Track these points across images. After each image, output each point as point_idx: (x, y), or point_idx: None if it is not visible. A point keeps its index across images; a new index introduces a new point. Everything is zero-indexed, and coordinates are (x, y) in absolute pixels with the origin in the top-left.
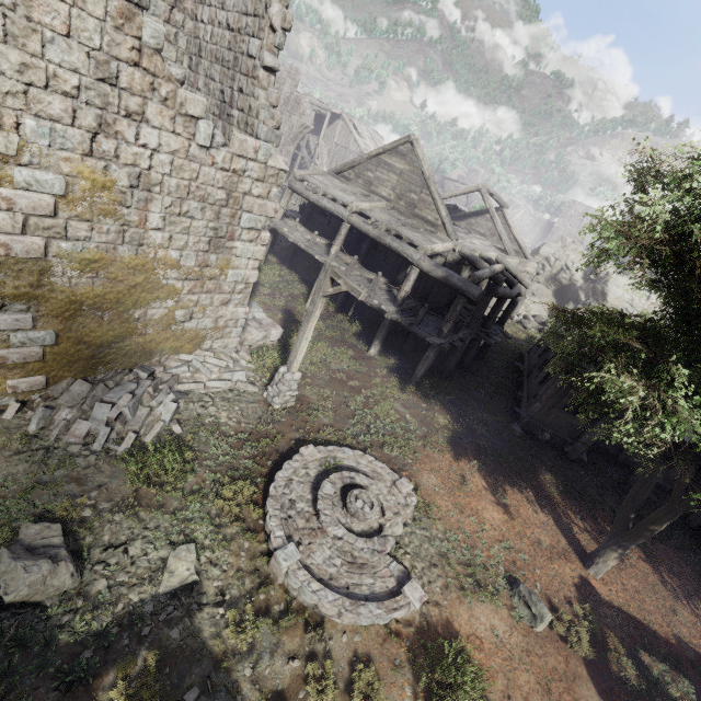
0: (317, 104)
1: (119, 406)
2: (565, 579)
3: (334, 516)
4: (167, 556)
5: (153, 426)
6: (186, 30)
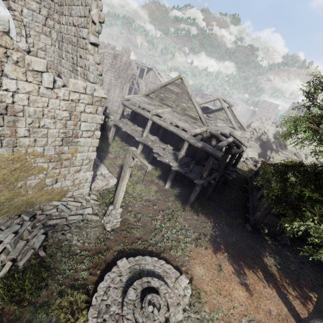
0: (140, 64)
1: (4, 243)
2: None
3: (133, 319)
4: None
5: (27, 253)
6: (56, 29)
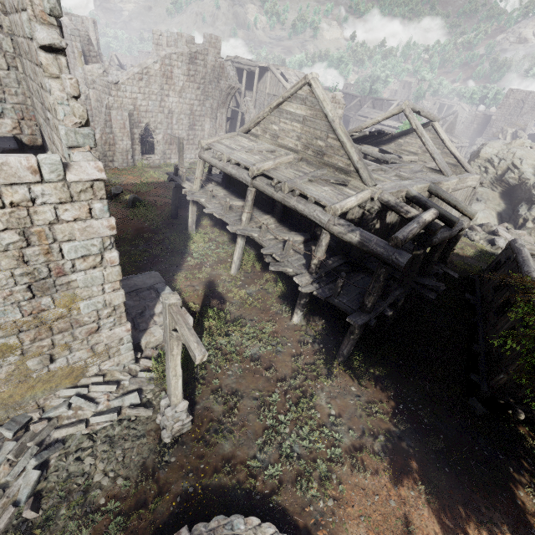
0: (246, 63)
1: None
2: None
3: None
4: None
5: (3, 514)
6: (5, 28)
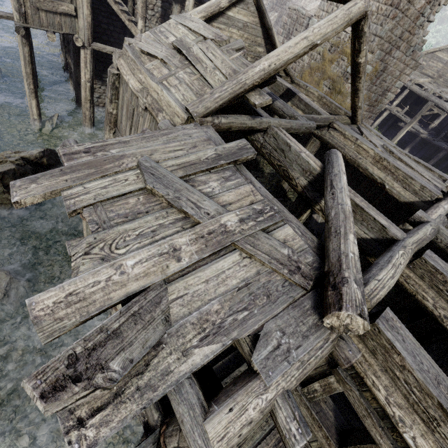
0: None
1: None
2: None
3: None
4: None
5: None
6: None
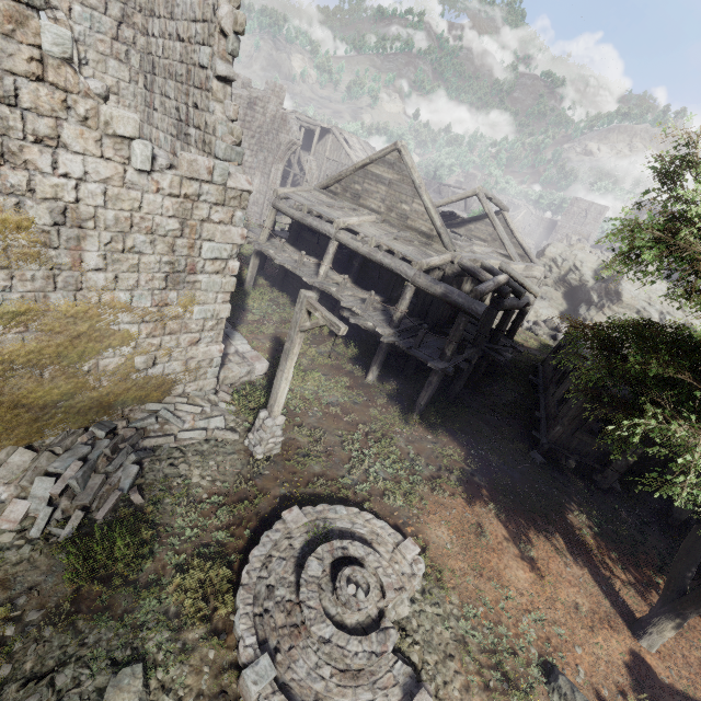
0: (305, 120)
1: (66, 478)
2: (613, 658)
3: (321, 608)
4: (105, 685)
5: (109, 497)
6: (138, 46)
